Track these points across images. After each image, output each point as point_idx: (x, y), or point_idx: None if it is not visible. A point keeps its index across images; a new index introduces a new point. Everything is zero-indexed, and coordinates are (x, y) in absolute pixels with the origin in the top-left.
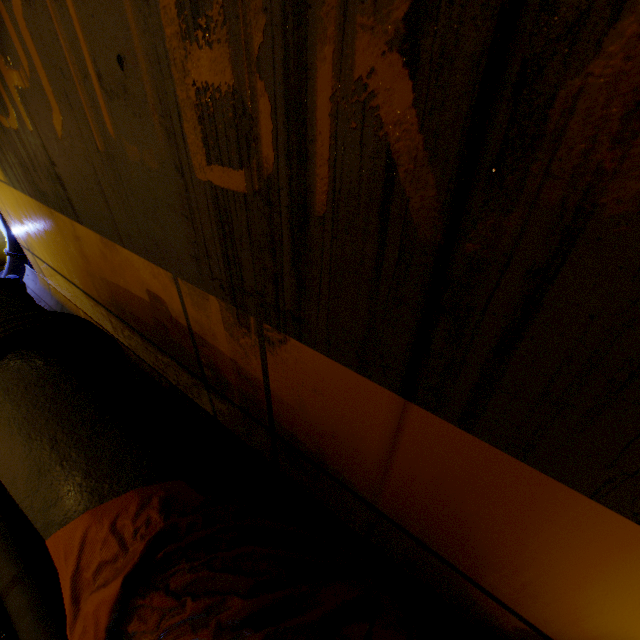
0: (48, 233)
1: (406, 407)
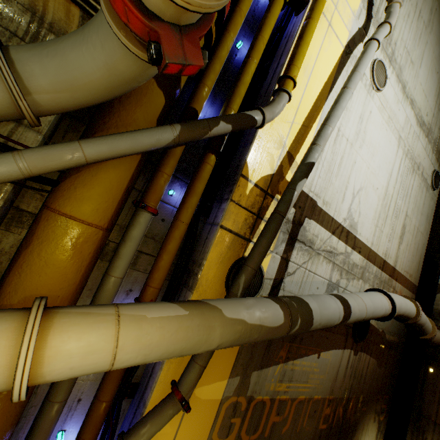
0: None
1: None
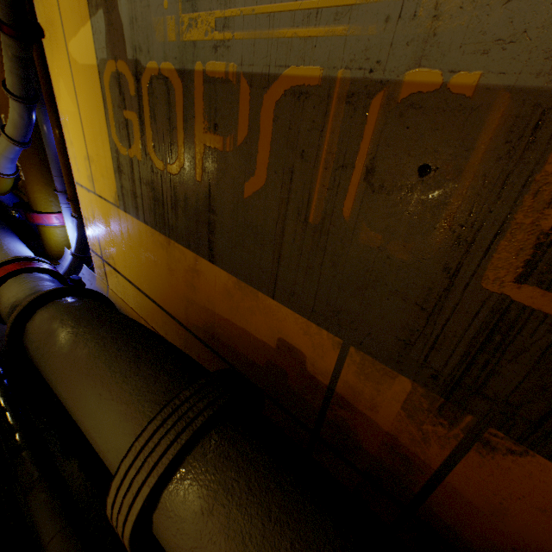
0: (146, 254)
1: None
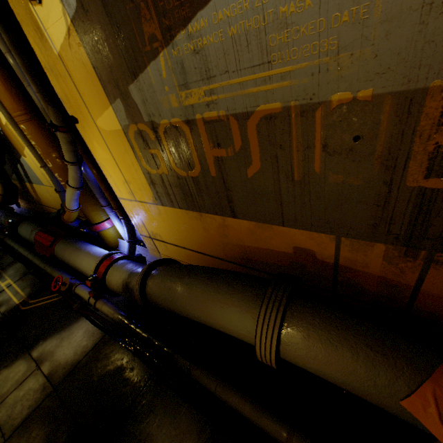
0: (185, 226)
1: None
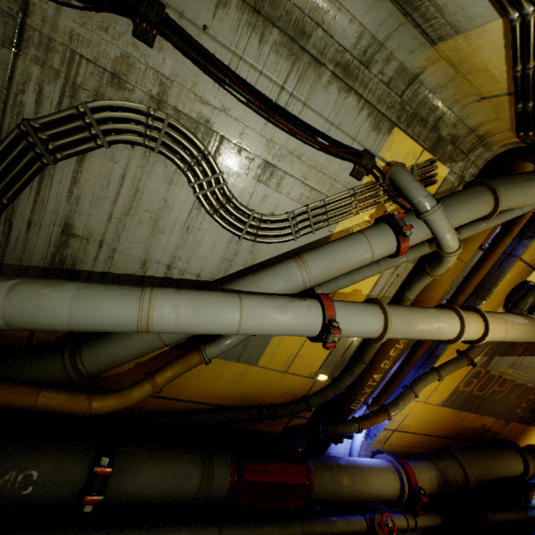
0: (441, 418)
1: (521, 425)
